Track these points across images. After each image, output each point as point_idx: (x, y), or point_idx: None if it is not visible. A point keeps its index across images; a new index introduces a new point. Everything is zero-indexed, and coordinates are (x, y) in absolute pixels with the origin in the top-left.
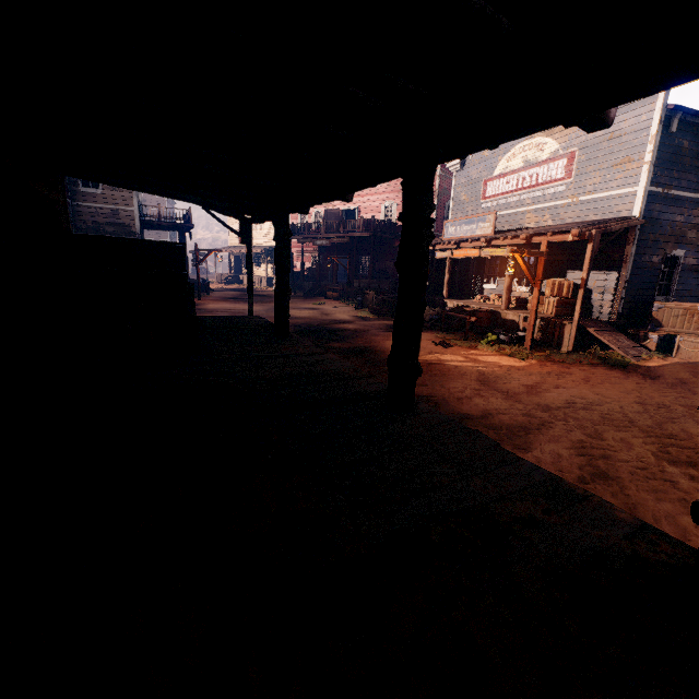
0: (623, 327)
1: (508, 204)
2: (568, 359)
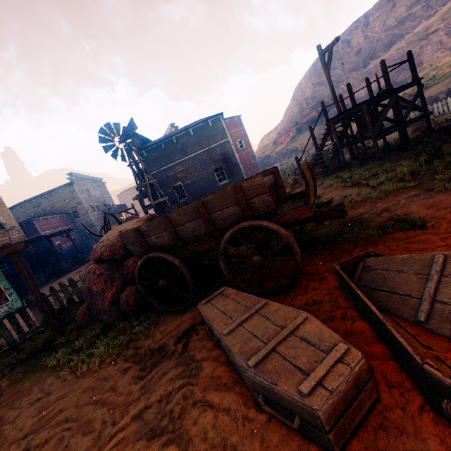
0: None
1: None
2: None
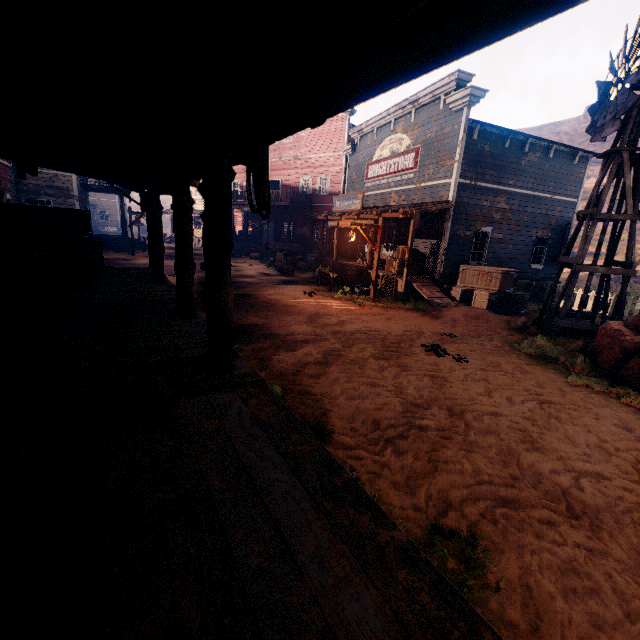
0: (446, 284)
1: (381, 185)
2: (392, 306)
